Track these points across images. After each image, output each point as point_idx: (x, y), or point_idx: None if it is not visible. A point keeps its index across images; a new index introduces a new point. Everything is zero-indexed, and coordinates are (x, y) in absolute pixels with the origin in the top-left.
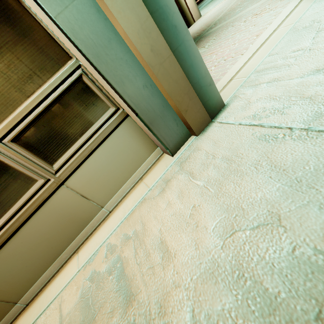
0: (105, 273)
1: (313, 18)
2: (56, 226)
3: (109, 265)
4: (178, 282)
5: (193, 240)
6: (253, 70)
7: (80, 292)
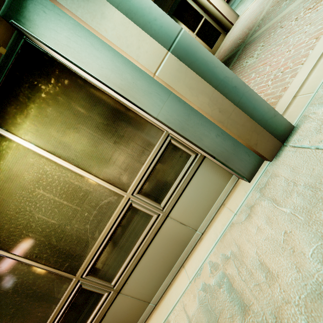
0: (214, 286)
1: None
2: (167, 246)
3: (216, 279)
4: (287, 299)
5: (292, 263)
6: (320, 84)
7: (198, 299)
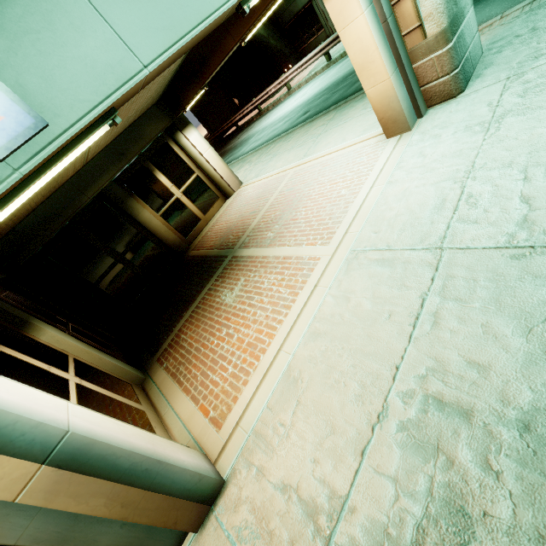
0: None
1: (301, 366)
2: None
3: None
4: None
5: None
6: (253, 424)
7: None
